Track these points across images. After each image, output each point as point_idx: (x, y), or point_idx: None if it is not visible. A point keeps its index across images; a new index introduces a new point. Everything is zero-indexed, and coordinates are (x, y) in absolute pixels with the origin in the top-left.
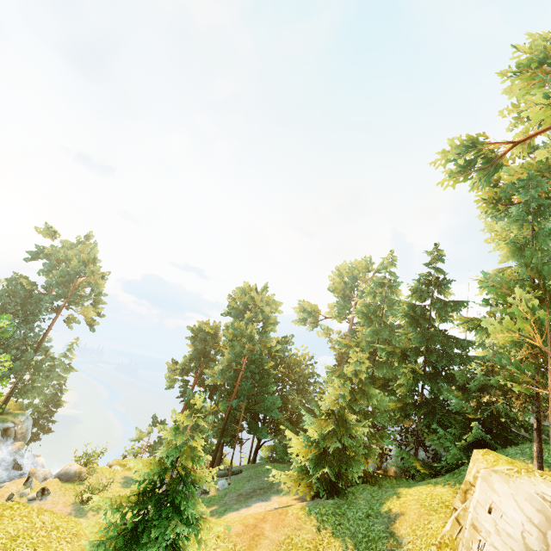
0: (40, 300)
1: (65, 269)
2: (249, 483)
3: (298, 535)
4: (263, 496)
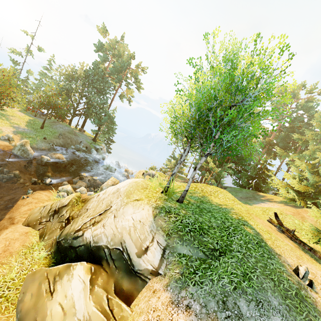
0: (106, 81)
1: (120, 62)
2: (238, 194)
3: (320, 220)
4: (257, 200)
